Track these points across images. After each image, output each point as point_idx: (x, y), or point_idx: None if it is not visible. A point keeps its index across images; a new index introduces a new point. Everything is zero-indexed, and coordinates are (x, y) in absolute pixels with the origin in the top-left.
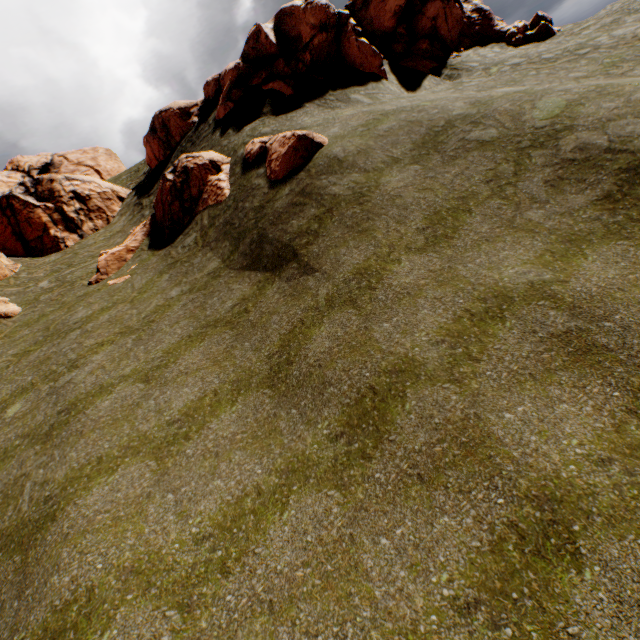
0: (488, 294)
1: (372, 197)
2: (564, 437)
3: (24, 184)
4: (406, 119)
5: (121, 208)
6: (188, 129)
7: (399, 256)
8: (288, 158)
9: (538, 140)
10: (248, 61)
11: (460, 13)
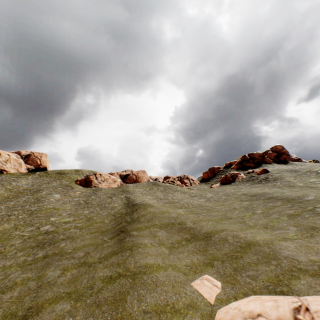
0: (307, 181)
1: (282, 175)
2: (318, 185)
3: (181, 175)
4: (285, 169)
5: (199, 184)
6: (219, 171)
7: (290, 180)
8: (261, 171)
9: (313, 171)
10: (241, 160)
11: (291, 157)
